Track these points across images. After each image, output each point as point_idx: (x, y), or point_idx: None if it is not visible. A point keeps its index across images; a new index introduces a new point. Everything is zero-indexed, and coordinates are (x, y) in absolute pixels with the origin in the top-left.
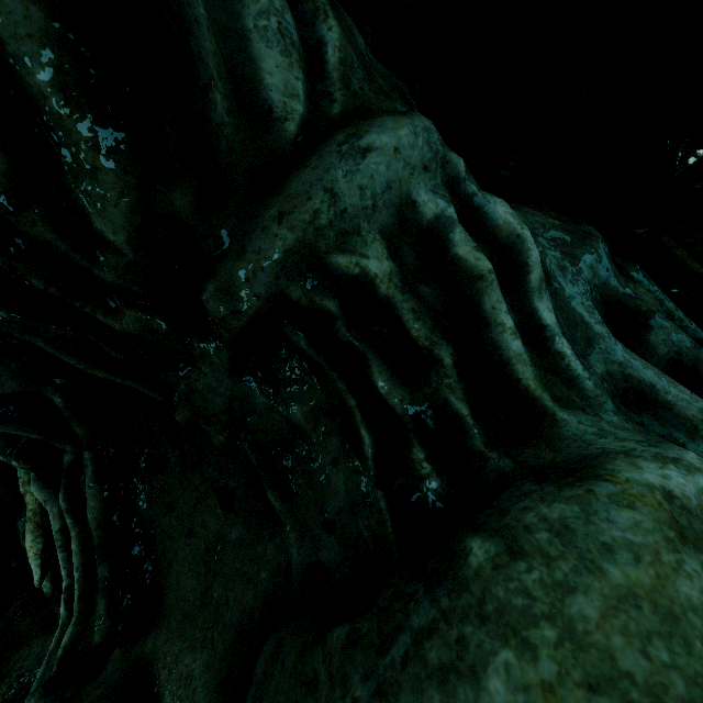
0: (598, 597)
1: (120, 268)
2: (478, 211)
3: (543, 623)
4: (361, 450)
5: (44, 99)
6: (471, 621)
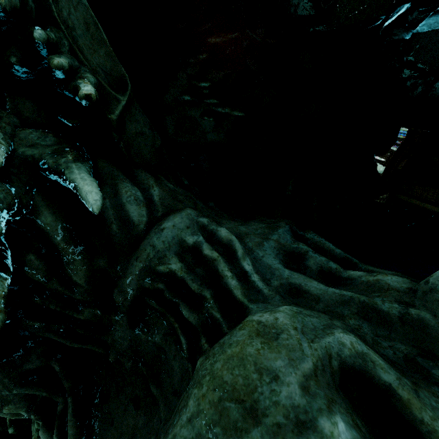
0: (222, 360)
1: (82, 292)
2: (215, 234)
3: (207, 375)
4: (182, 347)
5: (59, 244)
6: (191, 387)
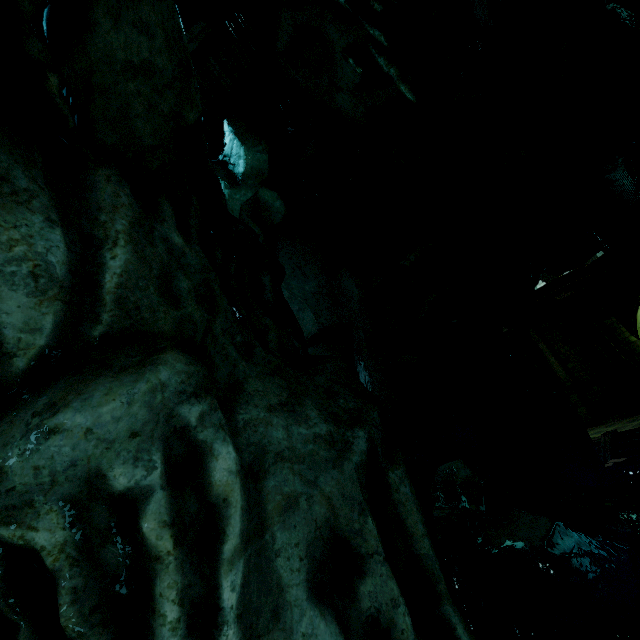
0: None
1: None
2: (202, 459)
3: None
4: None
5: None
6: None
